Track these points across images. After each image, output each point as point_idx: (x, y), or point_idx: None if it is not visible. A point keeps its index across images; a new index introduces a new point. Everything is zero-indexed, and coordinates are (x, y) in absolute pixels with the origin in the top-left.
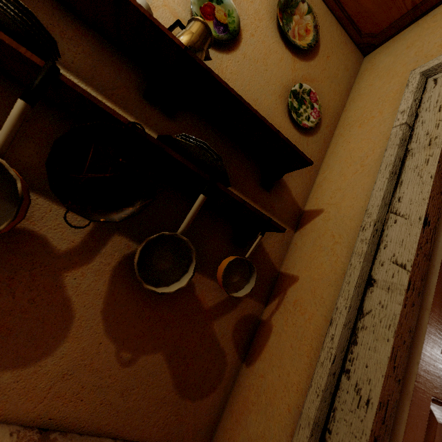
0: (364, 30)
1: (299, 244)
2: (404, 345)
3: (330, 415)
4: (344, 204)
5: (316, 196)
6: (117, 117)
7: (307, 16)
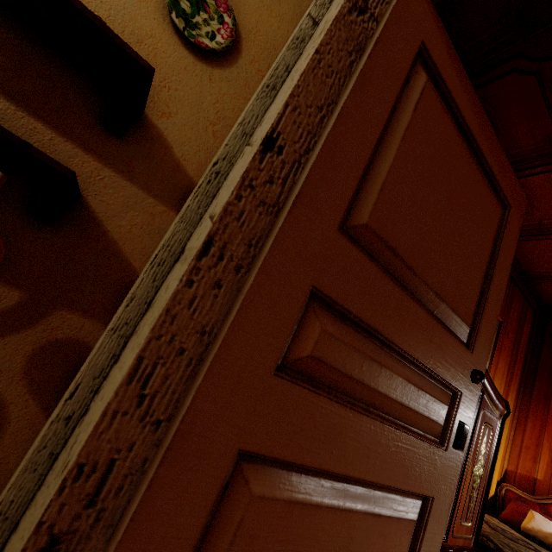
0: None
1: None
2: (181, 357)
3: (34, 496)
4: None
5: None
6: None
7: None
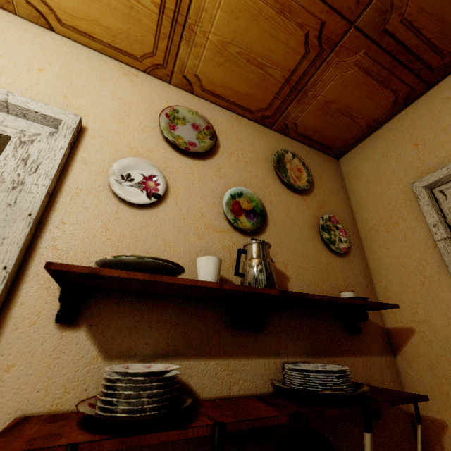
0: (333, 146)
1: (412, 373)
2: None
3: None
4: (437, 322)
5: (391, 310)
6: (279, 421)
7: (294, 160)
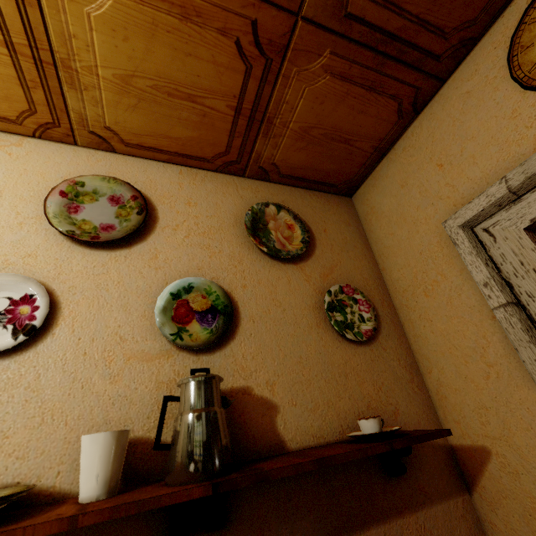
0: (337, 182)
1: (499, 525)
2: None
3: None
4: (520, 440)
5: (452, 417)
6: None
7: (280, 214)
